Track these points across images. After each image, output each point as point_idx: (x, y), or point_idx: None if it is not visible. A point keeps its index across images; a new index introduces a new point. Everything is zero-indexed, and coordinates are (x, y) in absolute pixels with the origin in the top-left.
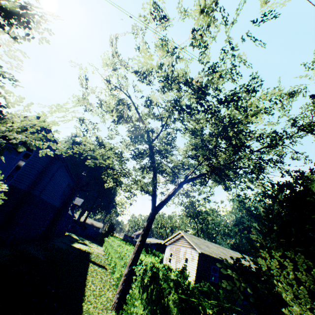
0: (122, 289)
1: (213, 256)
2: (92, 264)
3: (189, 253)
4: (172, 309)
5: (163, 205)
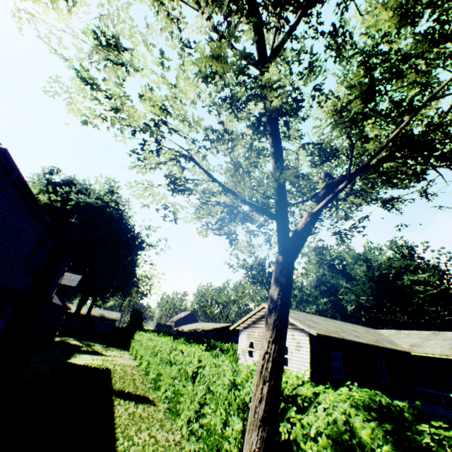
0: None
1: (336, 336)
2: (119, 400)
3: (288, 338)
4: None
5: (304, 240)
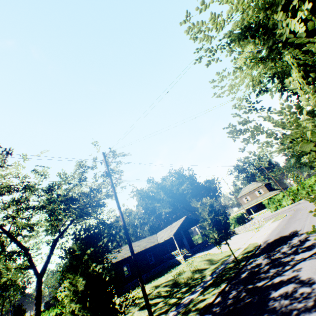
0: None
1: (119, 260)
2: None
3: None
4: None
5: (46, 268)
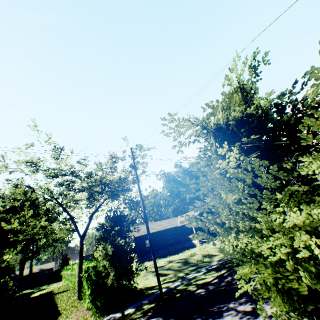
0: (79, 288)
1: (142, 234)
2: (57, 294)
3: None
4: (93, 276)
5: (86, 232)
